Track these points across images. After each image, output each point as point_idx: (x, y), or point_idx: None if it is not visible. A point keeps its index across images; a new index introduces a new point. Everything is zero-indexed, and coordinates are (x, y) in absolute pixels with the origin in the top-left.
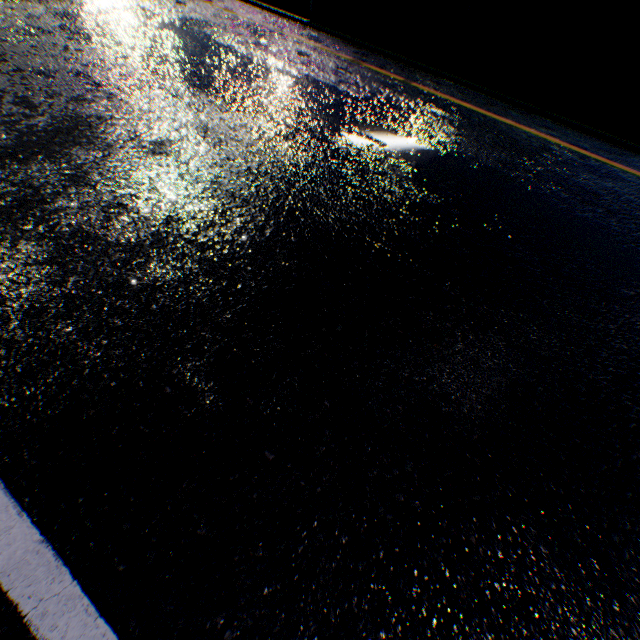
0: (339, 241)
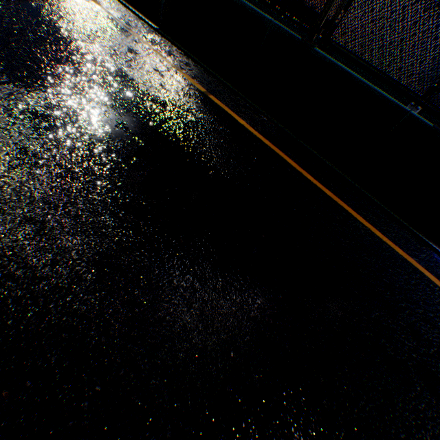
0: (1, 241)
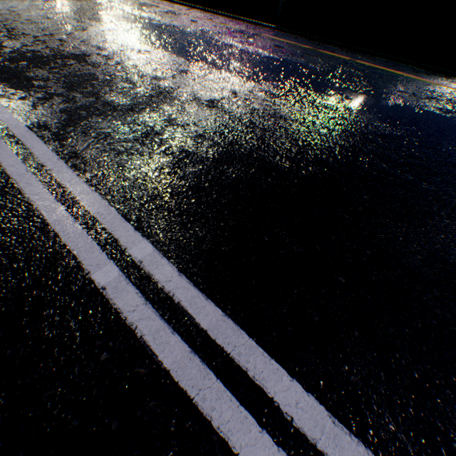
0: (341, 157)
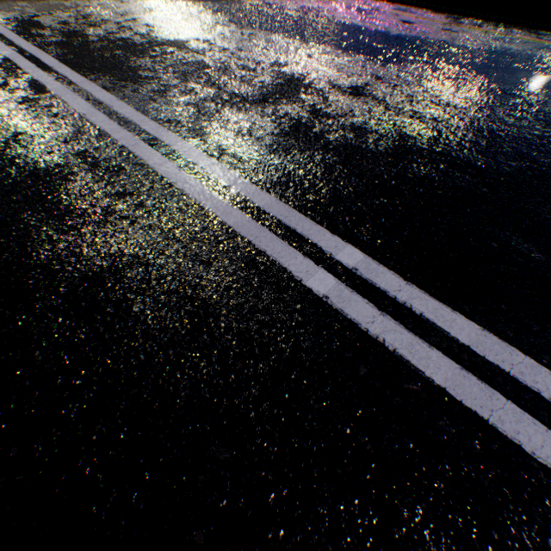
0: (546, 150)
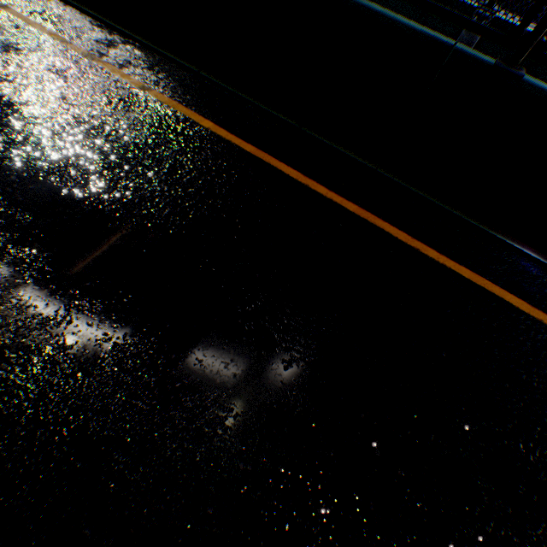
0: None
